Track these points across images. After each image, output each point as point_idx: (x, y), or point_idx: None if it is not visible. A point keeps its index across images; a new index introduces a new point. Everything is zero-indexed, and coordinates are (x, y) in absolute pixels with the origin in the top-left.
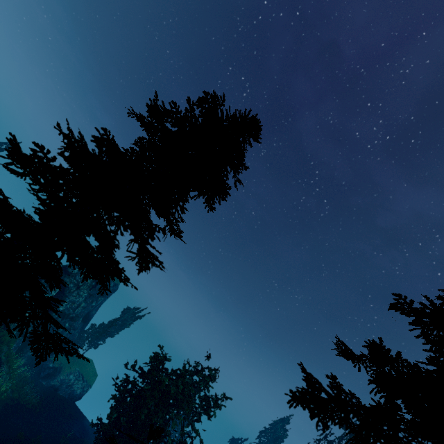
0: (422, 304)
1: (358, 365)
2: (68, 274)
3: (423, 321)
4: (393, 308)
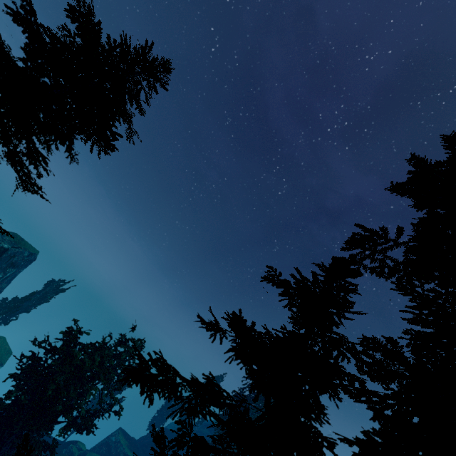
0: (293, 276)
1: (214, 336)
2: None
3: (289, 292)
4: (264, 280)
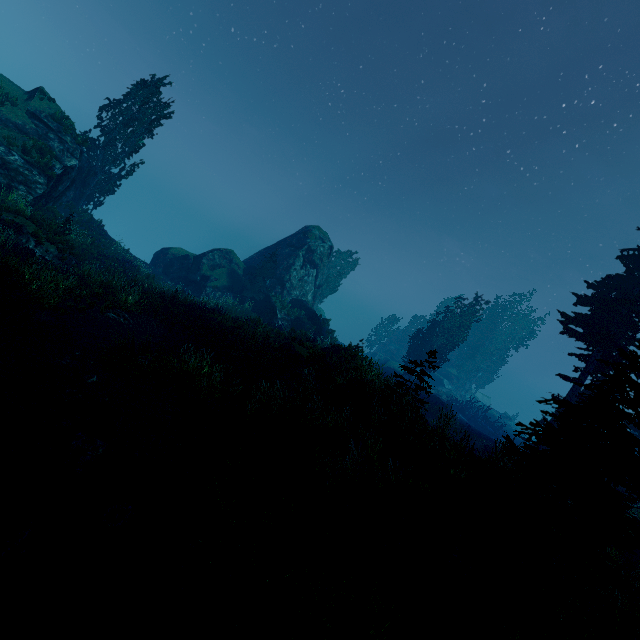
0: None
1: None
2: (313, 253)
3: None
4: None
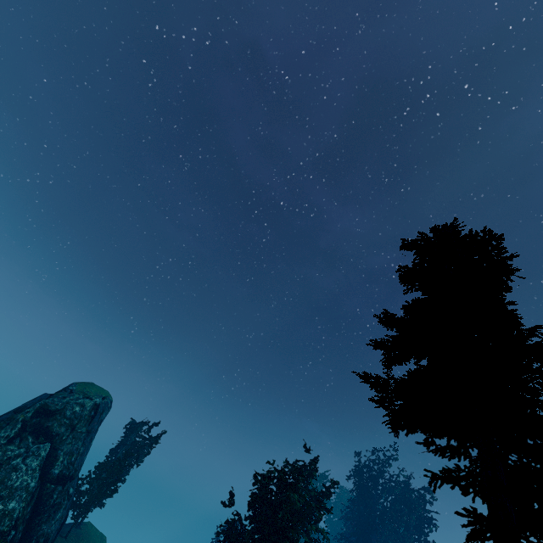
0: None
1: None
2: (52, 414)
3: None
4: None
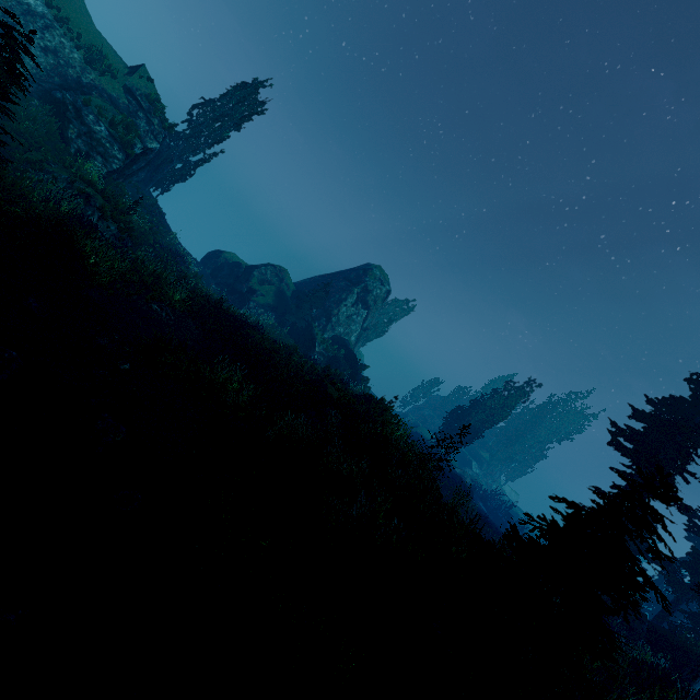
0: None
1: None
2: (368, 293)
3: None
4: None
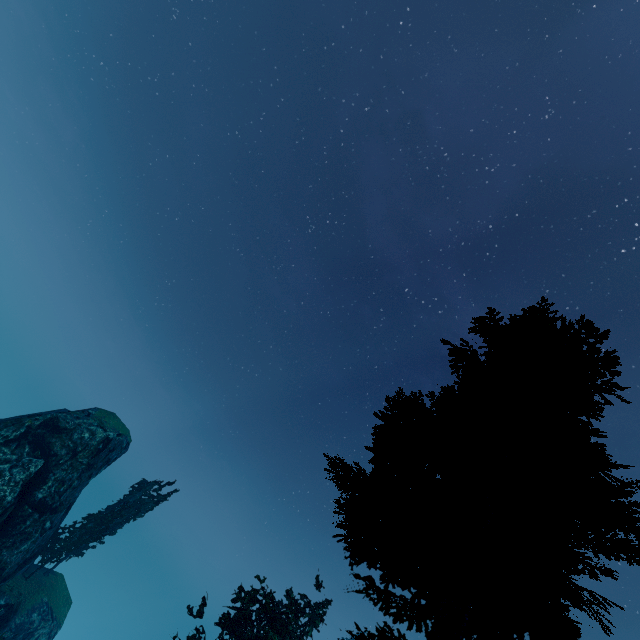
0: None
1: None
2: (59, 431)
3: None
4: None
